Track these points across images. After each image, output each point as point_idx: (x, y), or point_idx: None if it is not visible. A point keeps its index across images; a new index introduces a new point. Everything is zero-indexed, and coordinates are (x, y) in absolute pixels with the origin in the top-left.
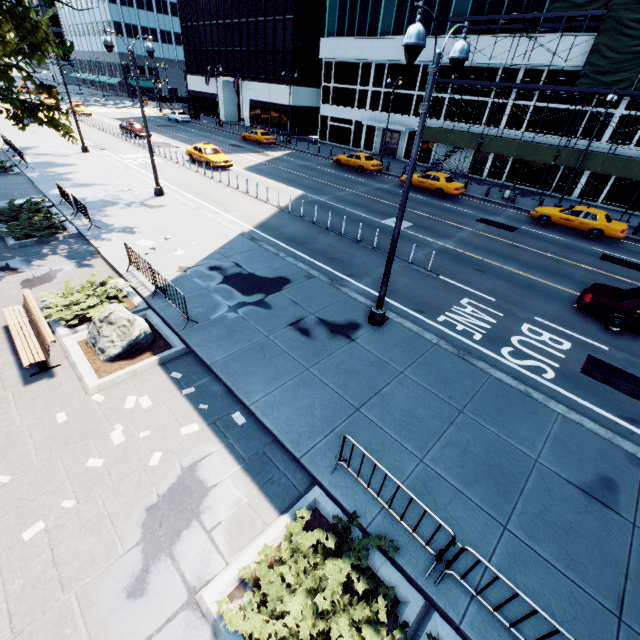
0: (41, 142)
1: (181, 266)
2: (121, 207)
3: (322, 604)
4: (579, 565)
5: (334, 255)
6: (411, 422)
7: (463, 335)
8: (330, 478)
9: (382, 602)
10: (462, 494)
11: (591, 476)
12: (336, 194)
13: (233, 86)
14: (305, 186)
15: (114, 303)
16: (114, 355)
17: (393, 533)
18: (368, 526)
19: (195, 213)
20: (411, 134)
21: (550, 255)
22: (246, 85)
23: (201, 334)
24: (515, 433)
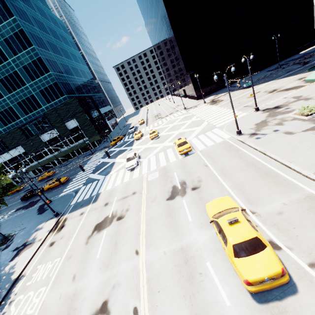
0: None
1: None
2: None
3: None
4: None
5: None
6: None
7: None
8: None
9: None
10: None
11: None
12: None
13: None
14: None
15: None
16: None
17: None
18: None
19: None
20: None
21: None
22: None
23: None
24: None
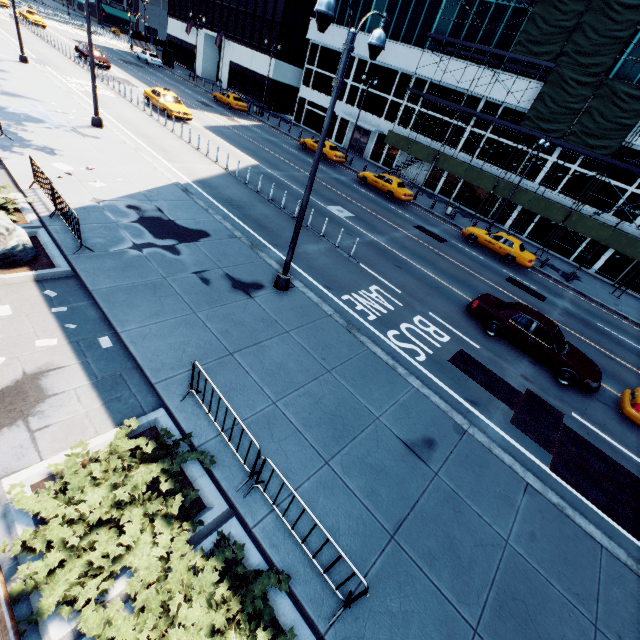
0: None
1: (95, 197)
2: (47, 126)
3: (121, 495)
4: (377, 497)
5: (266, 224)
6: (278, 372)
7: (360, 314)
8: (179, 404)
9: (180, 498)
10: (300, 433)
11: (418, 436)
12: (291, 173)
13: (215, 42)
14: (262, 158)
15: None
16: None
17: (222, 454)
18: (200, 446)
19: (132, 153)
20: (380, 136)
21: (465, 268)
22: (229, 45)
23: (93, 262)
24: (369, 395)
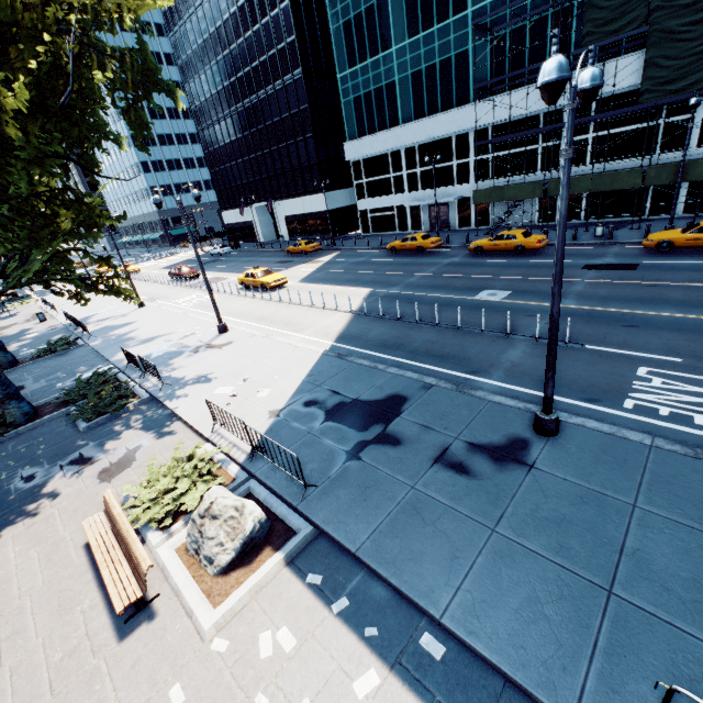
0: (99, 308)
1: (271, 410)
2: (188, 355)
3: None
4: None
5: (440, 351)
6: None
7: (677, 422)
8: None
9: None
10: None
11: None
12: (406, 282)
13: (267, 209)
14: (369, 282)
15: (213, 487)
16: (226, 564)
17: None
18: None
19: (266, 342)
20: (460, 202)
21: None
22: (279, 205)
23: (326, 503)
24: None
